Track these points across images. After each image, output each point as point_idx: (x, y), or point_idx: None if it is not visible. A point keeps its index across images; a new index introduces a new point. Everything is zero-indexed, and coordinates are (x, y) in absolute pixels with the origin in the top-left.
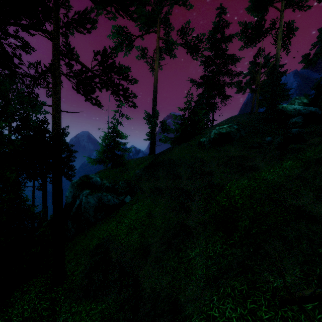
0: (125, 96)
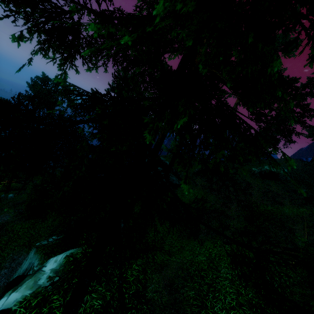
0: None
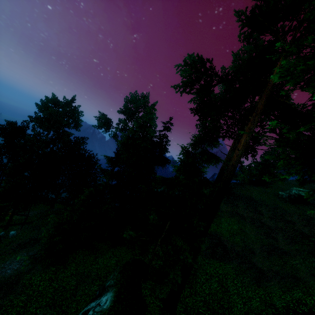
0: (253, 155)
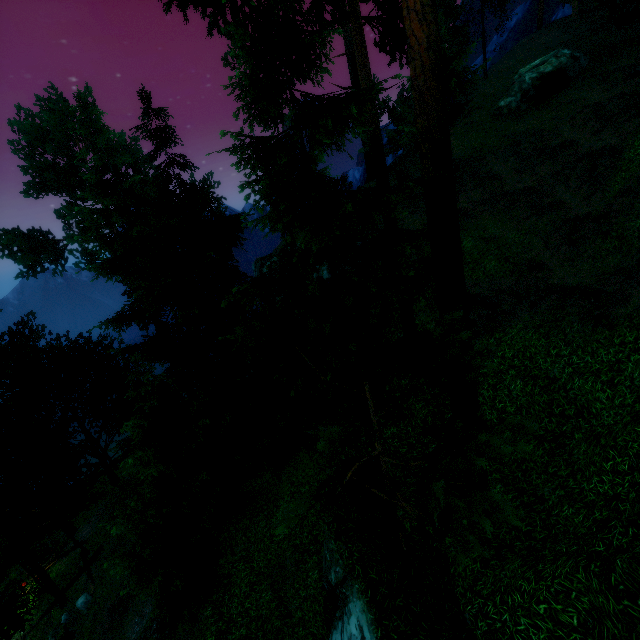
0: None
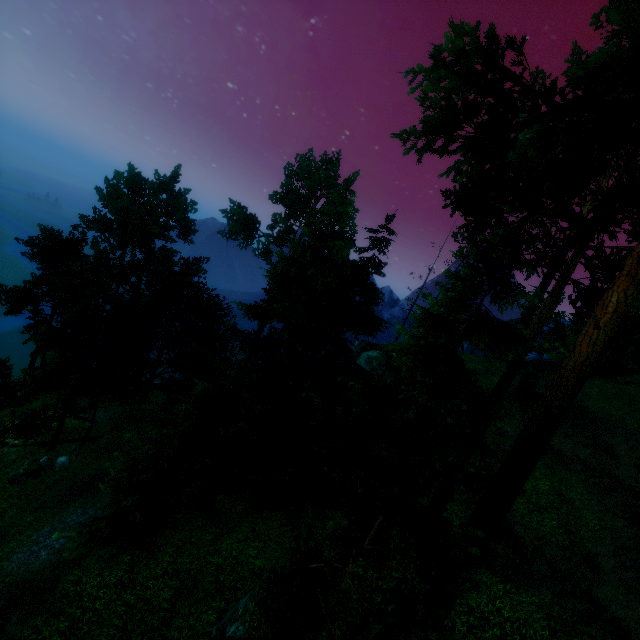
0: None
